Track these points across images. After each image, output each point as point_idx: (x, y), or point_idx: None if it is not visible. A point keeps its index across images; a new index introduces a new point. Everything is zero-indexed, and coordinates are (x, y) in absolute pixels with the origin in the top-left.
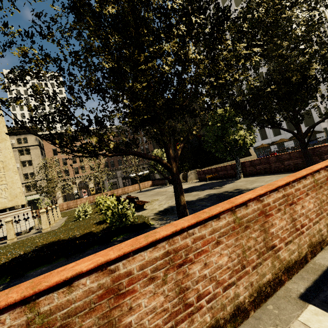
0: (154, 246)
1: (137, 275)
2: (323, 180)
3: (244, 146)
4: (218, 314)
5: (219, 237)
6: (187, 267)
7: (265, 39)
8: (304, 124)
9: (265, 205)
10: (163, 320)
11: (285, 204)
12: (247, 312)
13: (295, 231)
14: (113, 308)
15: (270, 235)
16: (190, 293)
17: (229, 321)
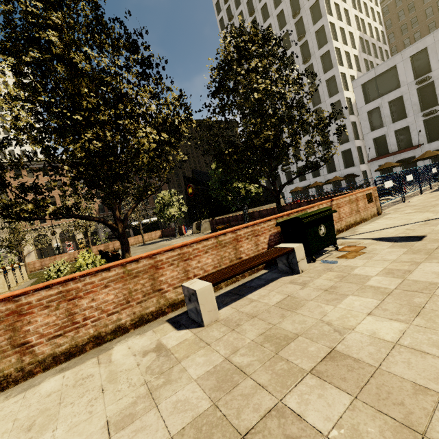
0: (50, 288)
1: (35, 304)
2: (228, 241)
3: (249, 195)
4: (100, 329)
5: (108, 283)
6: (77, 300)
7: (245, 91)
8: (343, 165)
9: (157, 261)
10: (54, 330)
11: (180, 260)
12: (127, 330)
13: (186, 279)
14: (16, 321)
15: (159, 282)
16: (78, 316)
17: (110, 334)
